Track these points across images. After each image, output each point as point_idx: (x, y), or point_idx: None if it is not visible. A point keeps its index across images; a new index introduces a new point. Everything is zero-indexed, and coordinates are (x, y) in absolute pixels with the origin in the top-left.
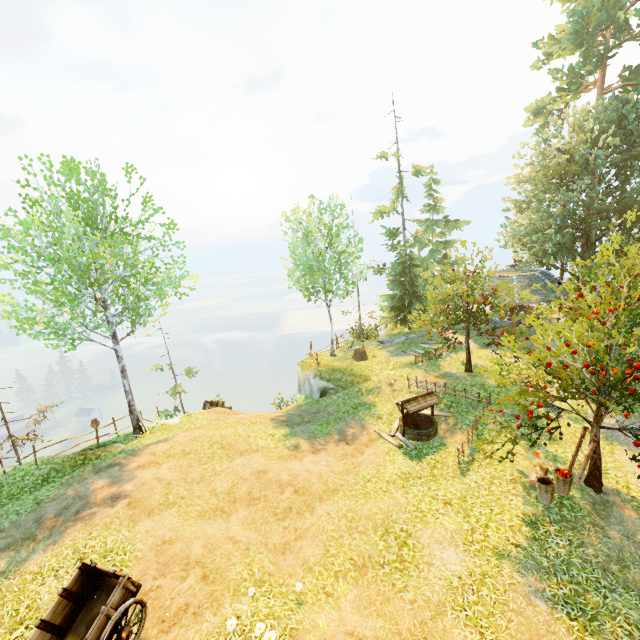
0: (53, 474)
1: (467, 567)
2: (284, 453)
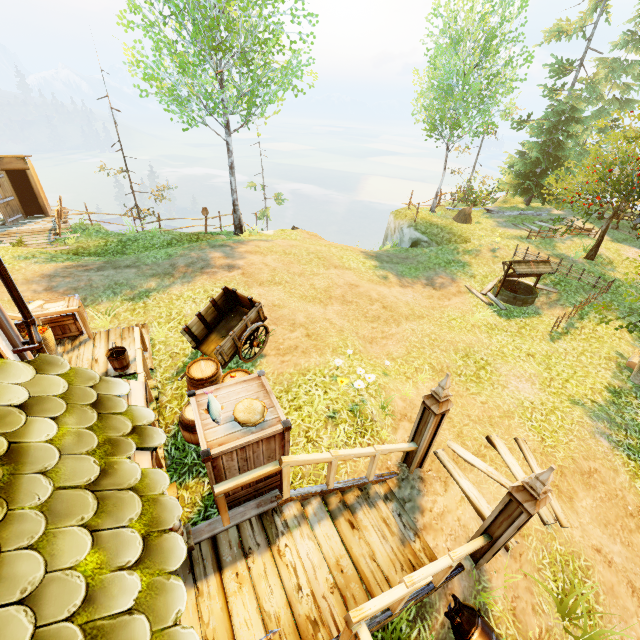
0: (175, 242)
1: (540, 399)
2: (374, 278)
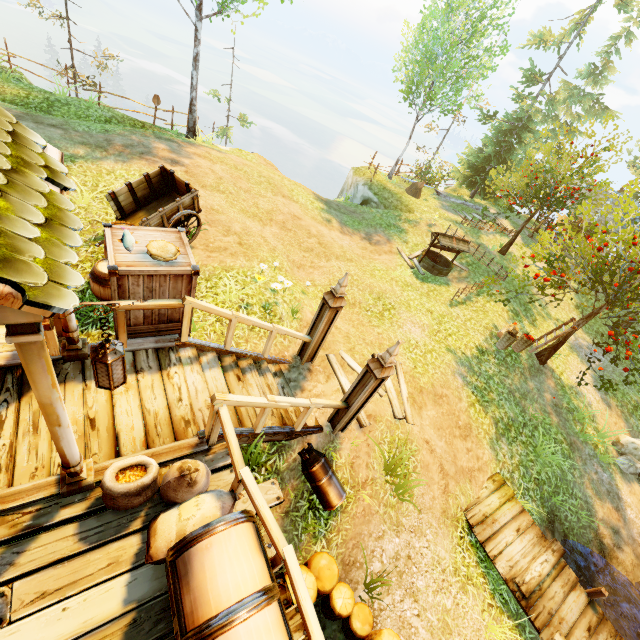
0: (115, 121)
1: (424, 342)
2: (318, 218)
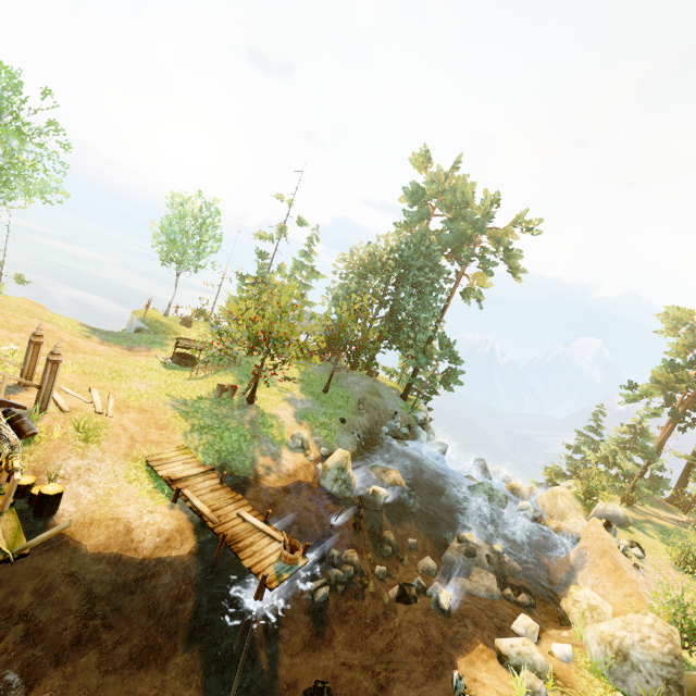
0: None
1: (147, 390)
2: (76, 334)
